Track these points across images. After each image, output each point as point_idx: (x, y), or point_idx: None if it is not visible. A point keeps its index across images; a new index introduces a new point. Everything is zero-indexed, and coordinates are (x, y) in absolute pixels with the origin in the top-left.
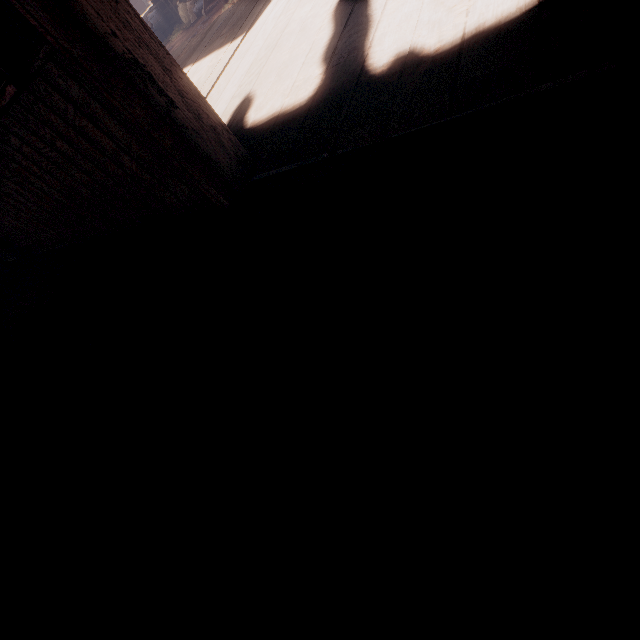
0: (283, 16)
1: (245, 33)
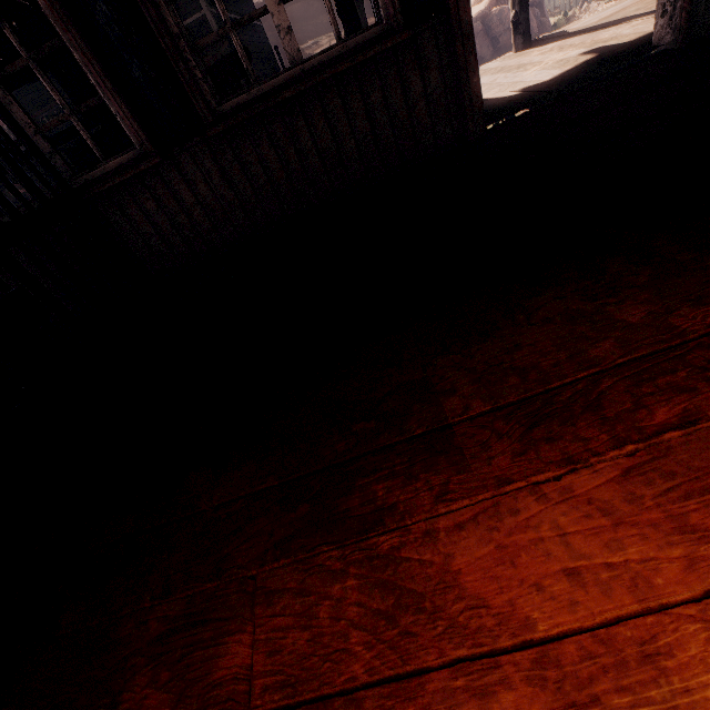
0: None
1: None
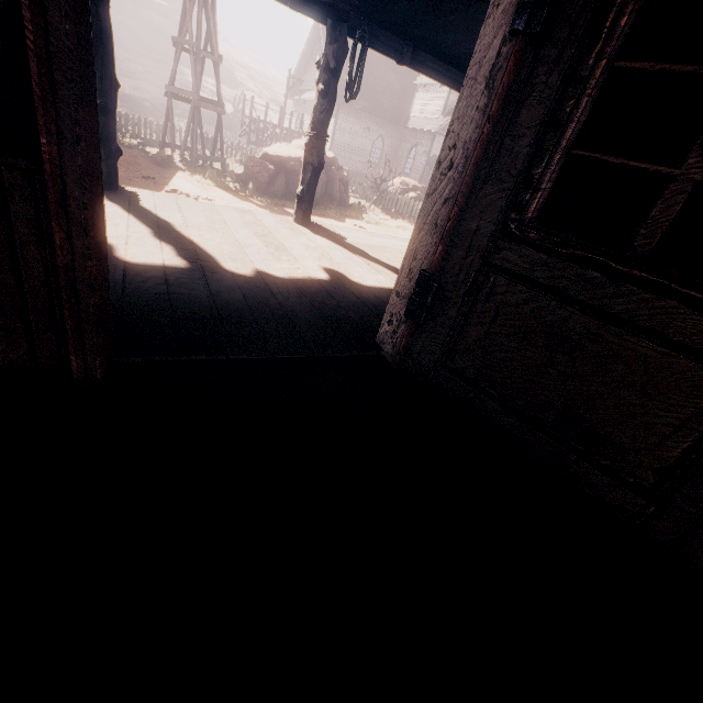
0: None
1: None
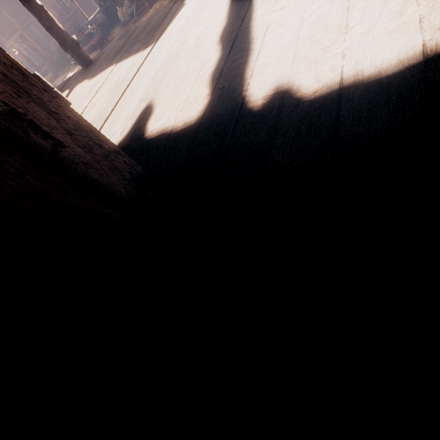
0: (183, 31)
1: (155, 42)
